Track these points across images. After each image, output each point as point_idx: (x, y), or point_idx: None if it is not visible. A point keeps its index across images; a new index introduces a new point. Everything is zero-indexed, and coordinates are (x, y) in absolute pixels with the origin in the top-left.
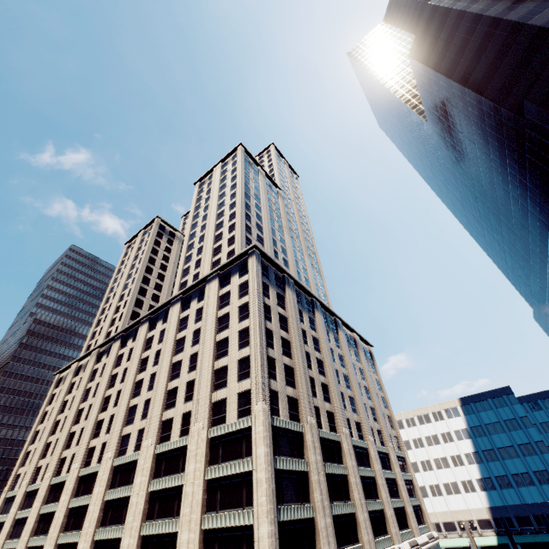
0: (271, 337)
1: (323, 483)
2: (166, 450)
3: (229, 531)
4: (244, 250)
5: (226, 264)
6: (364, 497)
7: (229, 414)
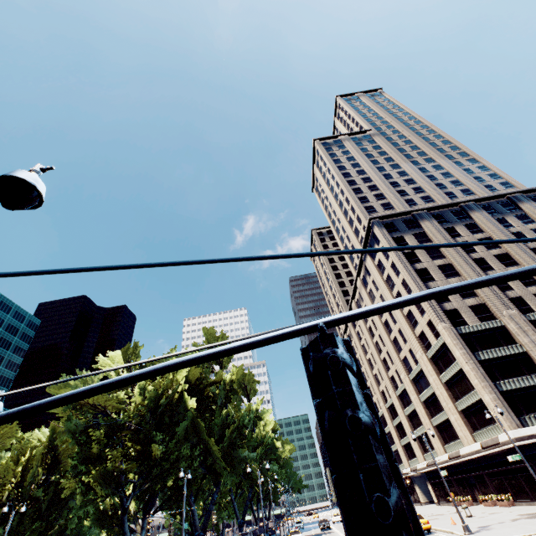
0: (427, 273)
1: None
2: (414, 376)
3: (473, 407)
4: (366, 227)
5: (365, 242)
6: None
7: (430, 340)
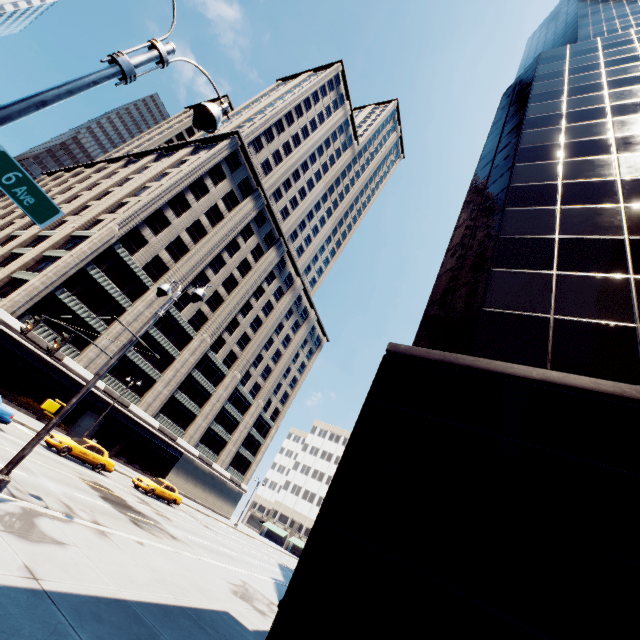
0: (185, 208)
1: (135, 330)
2: (44, 235)
3: (22, 283)
4: (227, 132)
5: (209, 139)
6: (183, 390)
7: (95, 228)
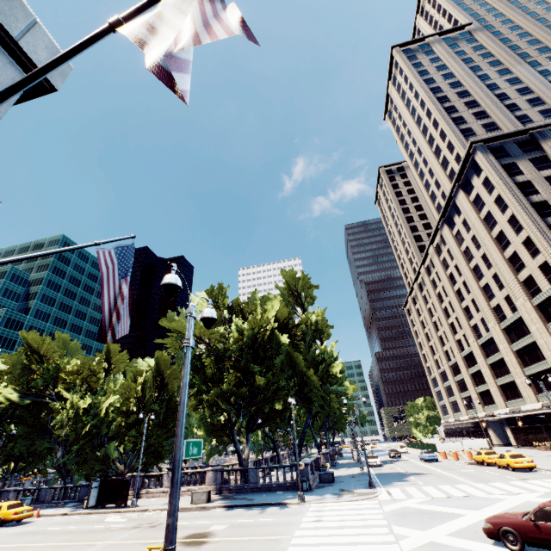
0: (546, 207)
1: None
2: (508, 325)
3: None
4: (464, 155)
5: (458, 174)
6: None
7: (540, 285)
